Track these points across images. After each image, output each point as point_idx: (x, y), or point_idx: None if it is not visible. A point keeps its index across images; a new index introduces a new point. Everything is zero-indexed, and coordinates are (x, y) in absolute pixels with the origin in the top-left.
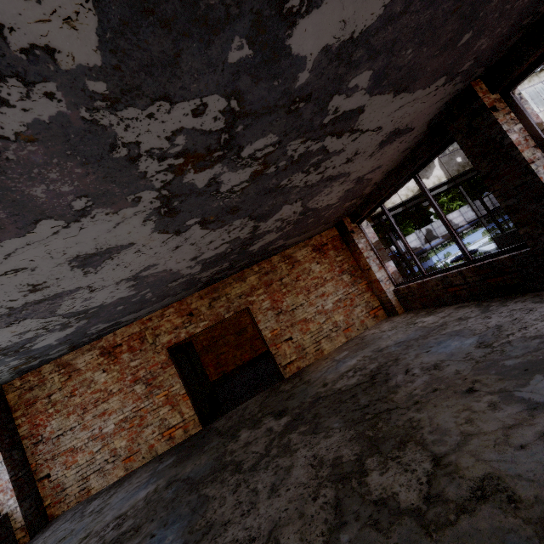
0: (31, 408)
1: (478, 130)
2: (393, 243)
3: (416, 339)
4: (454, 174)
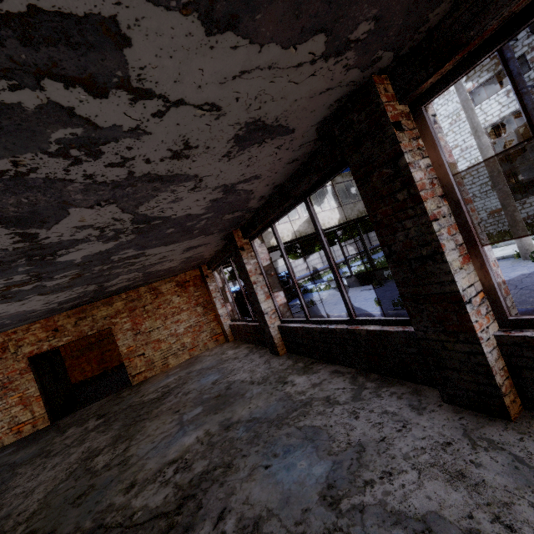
0: None
1: (238, 256)
2: None
3: (208, 368)
4: (312, 231)
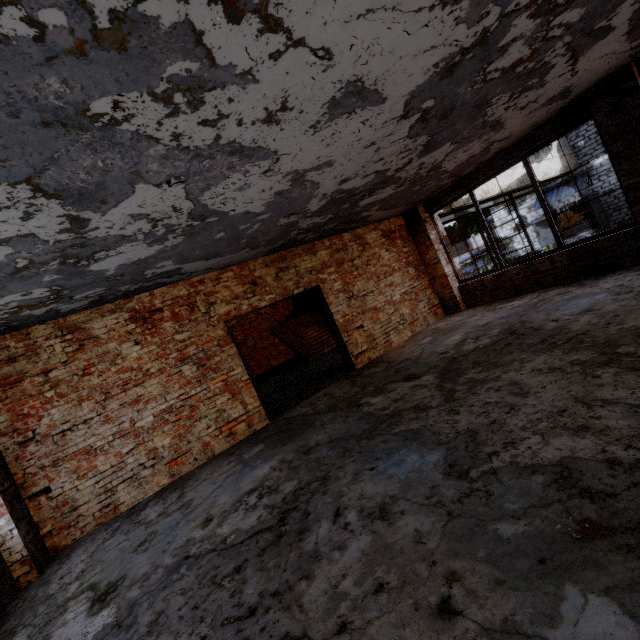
0: (13, 389)
1: (624, 110)
2: None
3: (524, 311)
4: (479, 198)
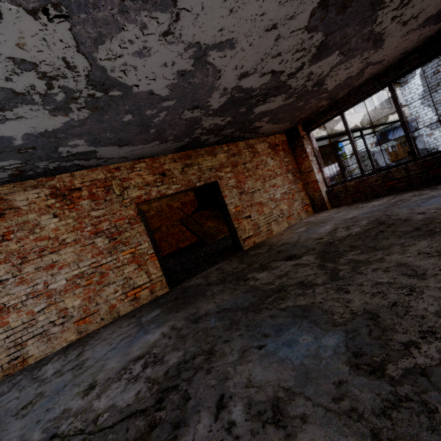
0: None
1: None
2: None
3: (385, 208)
4: (339, 130)
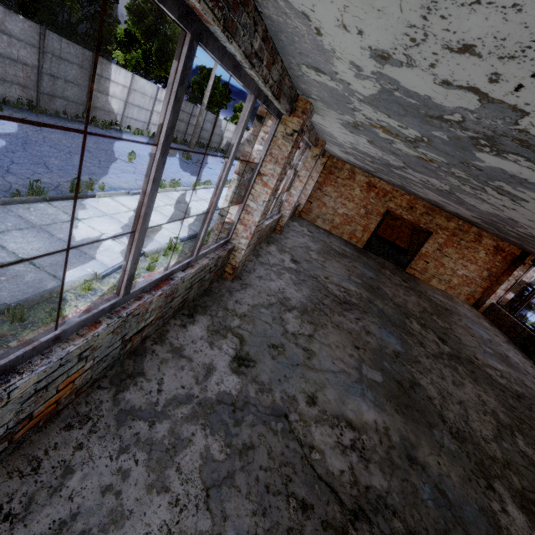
0: (329, 175)
1: None
2: (534, 288)
3: (473, 320)
4: None
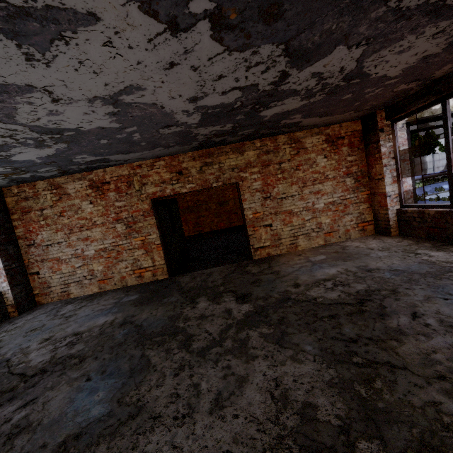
0: (26, 215)
1: None
2: None
3: (422, 274)
4: None
